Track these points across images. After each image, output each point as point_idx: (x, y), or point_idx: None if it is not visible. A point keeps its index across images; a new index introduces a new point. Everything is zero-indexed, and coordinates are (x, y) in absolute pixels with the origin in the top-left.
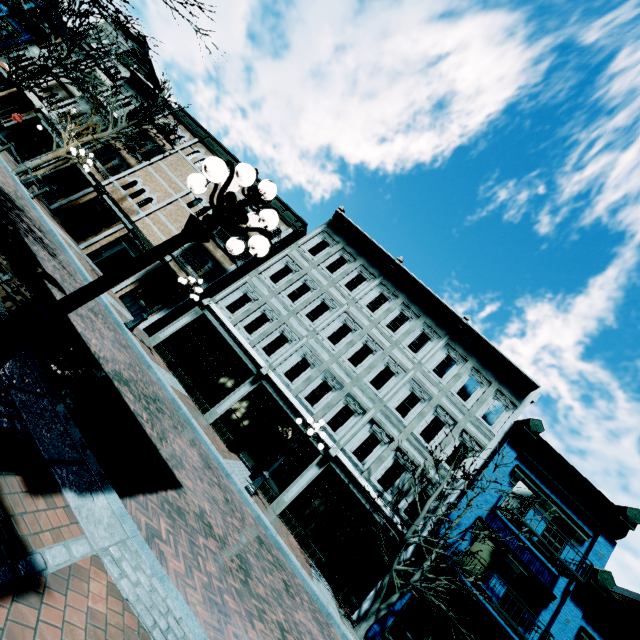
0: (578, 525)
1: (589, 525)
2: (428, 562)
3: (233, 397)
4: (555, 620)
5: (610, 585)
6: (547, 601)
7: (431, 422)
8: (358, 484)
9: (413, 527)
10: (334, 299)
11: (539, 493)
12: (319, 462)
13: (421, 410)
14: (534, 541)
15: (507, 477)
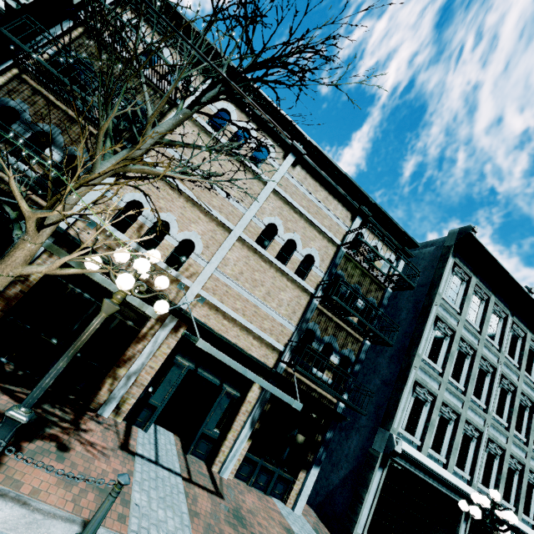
0: None
1: None
2: None
3: None
4: None
5: None
6: None
7: None
8: None
9: None
10: (489, 361)
11: None
12: None
13: None
14: None
15: None
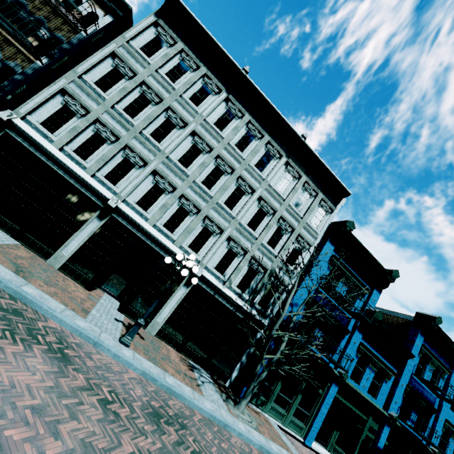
0: (364, 286)
1: (369, 284)
2: (285, 343)
3: (80, 236)
4: (349, 344)
5: (380, 318)
6: (344, 334)
7: (275, 232)
8: (223, 294)
9: (277, 325)
10: (180, 115)
11: (345, 271)
12: (186, 283)
13: (268, 223)
14: (343, 304)
15: (327, 264)
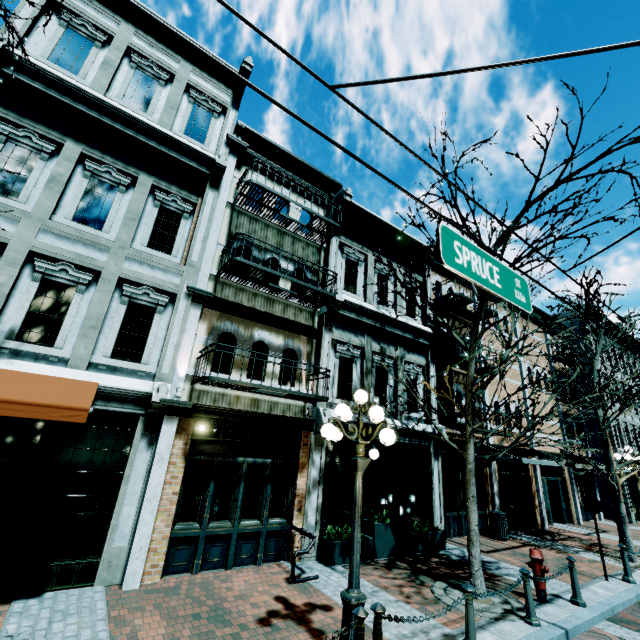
0: None
1: None
2: None
3: None
4: None
5: None
6: None
7: None
8: None
9: None
10: (620, 381)
11: None
12: None
13: None
14: None
15: None
